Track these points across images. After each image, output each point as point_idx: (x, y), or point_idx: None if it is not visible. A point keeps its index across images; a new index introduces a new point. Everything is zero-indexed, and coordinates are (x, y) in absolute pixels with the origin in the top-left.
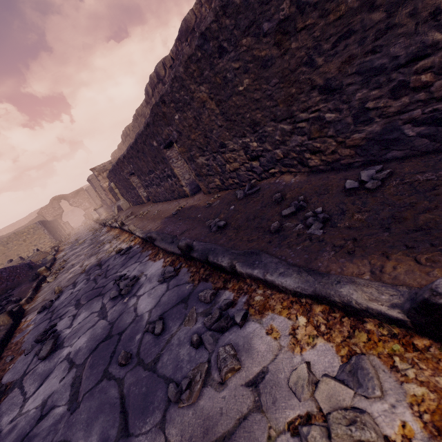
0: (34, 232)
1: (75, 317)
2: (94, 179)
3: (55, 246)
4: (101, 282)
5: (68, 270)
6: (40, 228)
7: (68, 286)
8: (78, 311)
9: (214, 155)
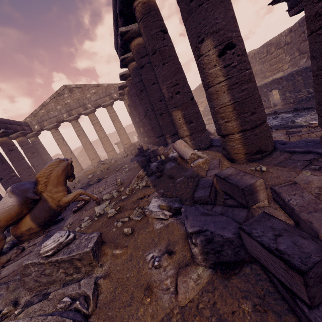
0: None
1: None
2: None
3: None
4: None
5: None
6: None
7: None
8: None
9: (294, 93)
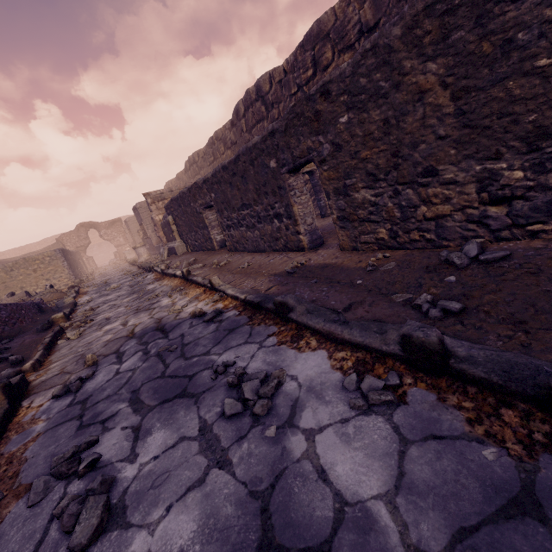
0: (50, 262)
1: (139, 434)
2: (142, 208)
3: (75, 286)
4: (176, 364)
5: (100, 326)
6: (59, 259)
7: (107, 355)
8: (143, 421)
9: (398, 187)
